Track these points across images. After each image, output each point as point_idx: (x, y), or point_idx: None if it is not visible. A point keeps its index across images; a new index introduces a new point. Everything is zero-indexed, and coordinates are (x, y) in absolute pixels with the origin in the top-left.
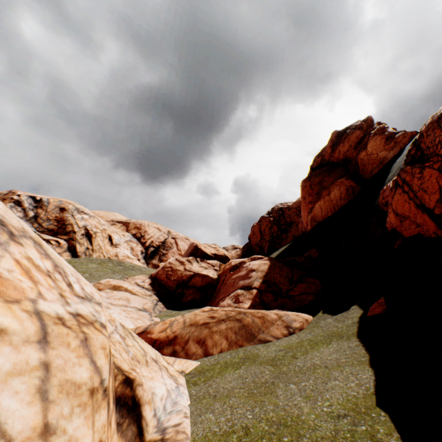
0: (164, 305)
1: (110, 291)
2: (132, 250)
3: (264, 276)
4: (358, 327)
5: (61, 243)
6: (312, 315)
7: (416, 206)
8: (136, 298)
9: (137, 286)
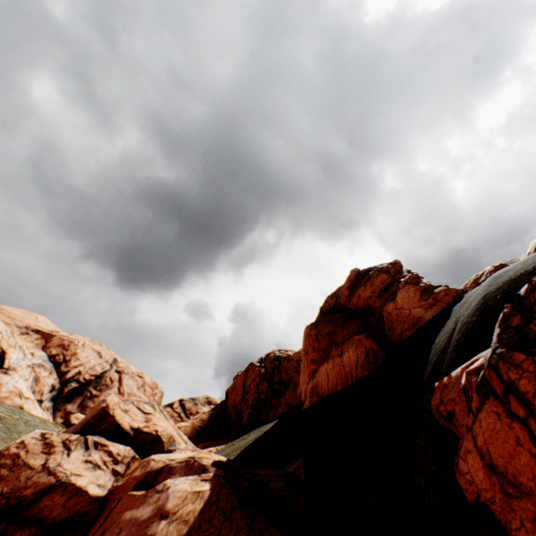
0: None
1: None
2: (36, 382)
3: None
4: None
5: None
6: None
7: None
8: None
9: None
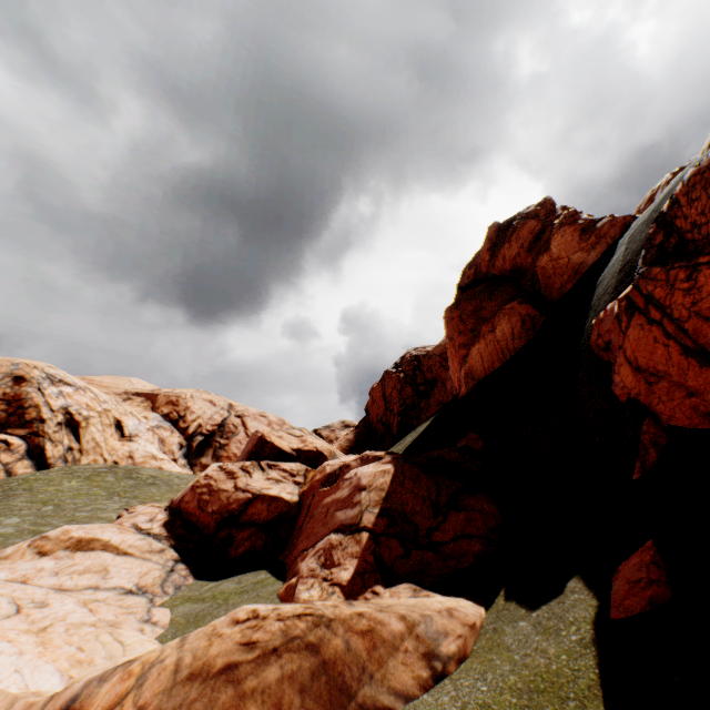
0: (190, 569)
1: (68, 553)
2: (162, 443)
3: (383, 500)
4: (599, 662)
5: (13, 443)
6: (483, 602)
7: (685, 352)
8: (126, 563)
9: (135, 534)
